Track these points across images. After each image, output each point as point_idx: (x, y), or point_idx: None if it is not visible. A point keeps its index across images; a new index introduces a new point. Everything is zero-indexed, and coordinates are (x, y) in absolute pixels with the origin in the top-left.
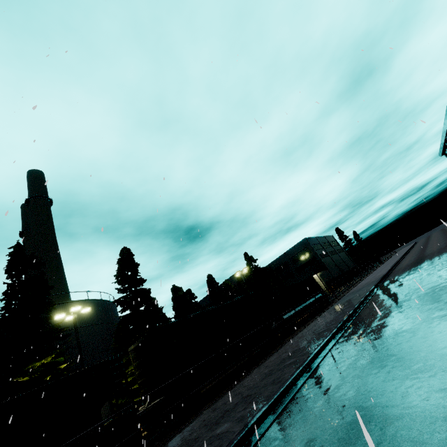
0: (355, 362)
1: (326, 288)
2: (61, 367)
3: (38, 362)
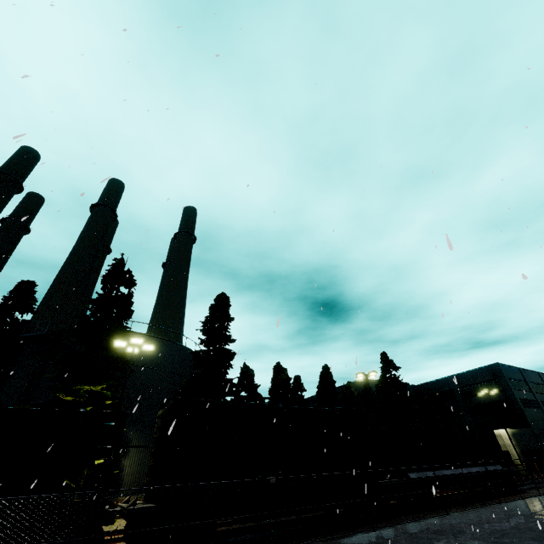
0: None
1: (521, 460)
2: (106, 403)
3: (87, 386)
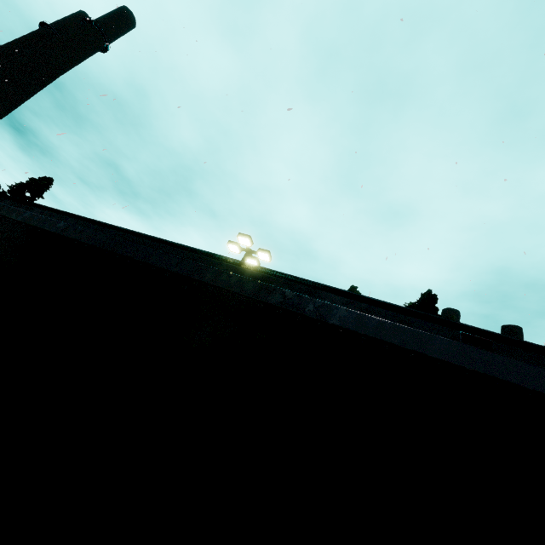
0: None
1: None
2: None
3: None
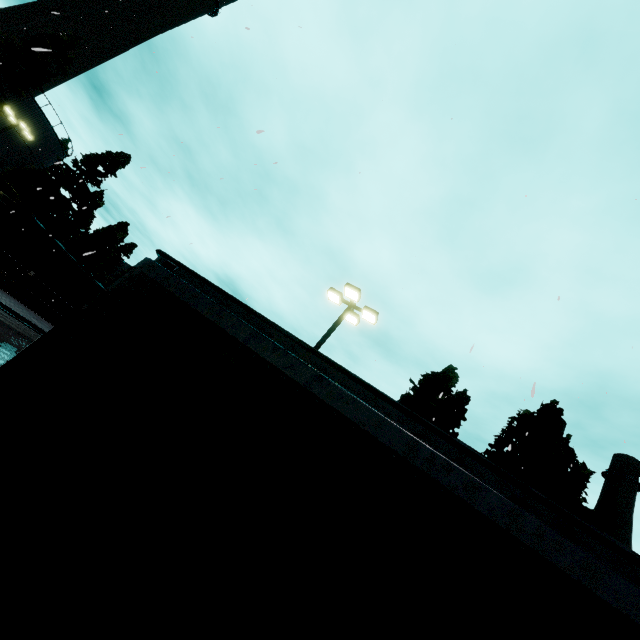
0: (33, 337)
1: None
2: None
3: None
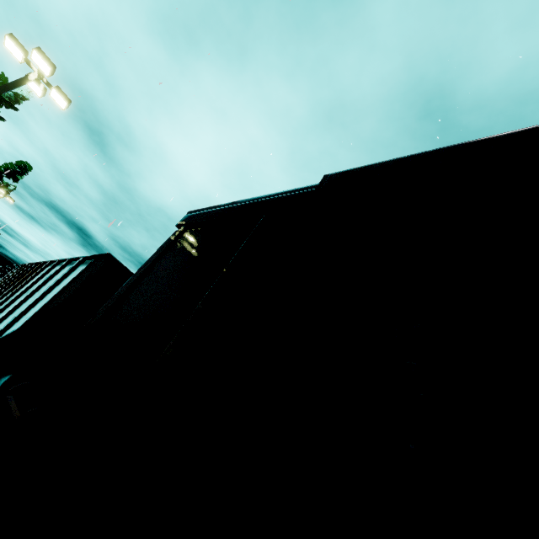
0: None
1: None
2: None
3: None
